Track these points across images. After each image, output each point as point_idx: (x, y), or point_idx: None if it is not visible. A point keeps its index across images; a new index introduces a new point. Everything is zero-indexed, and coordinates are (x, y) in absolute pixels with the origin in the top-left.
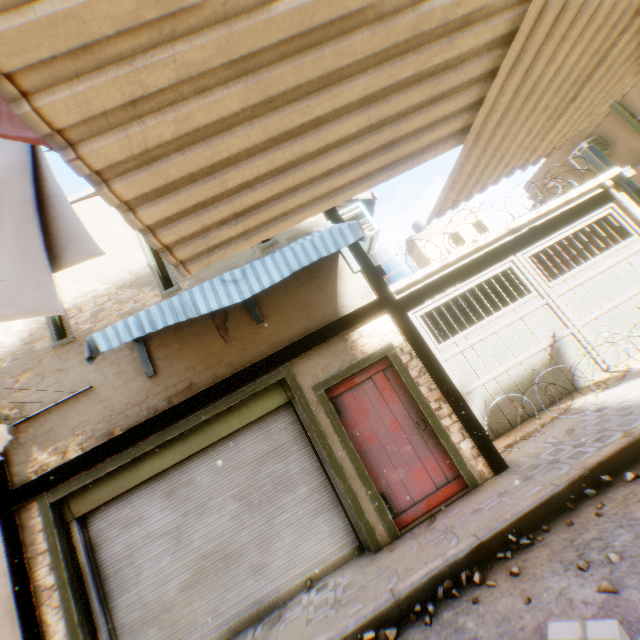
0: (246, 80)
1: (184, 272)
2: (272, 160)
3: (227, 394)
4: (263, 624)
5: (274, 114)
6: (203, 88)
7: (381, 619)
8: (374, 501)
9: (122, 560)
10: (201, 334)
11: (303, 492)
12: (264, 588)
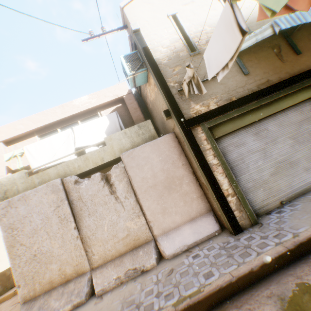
0: None
1: None
2: None
3: (289, 86)
4: None
5: None
6: None
7: None
8: None
9: (238, 161)
10: (267, 57)
11: None
12: None
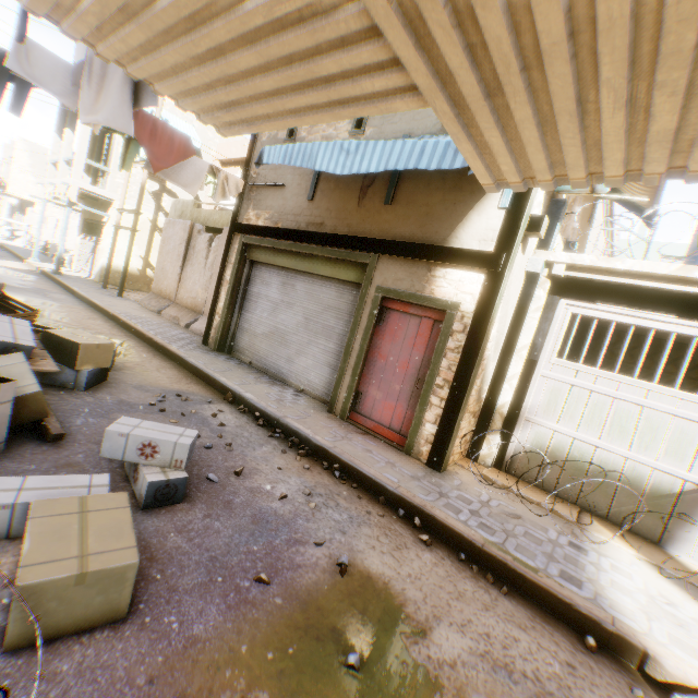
0: (136, 22)
1: (221, 134)
2: (206, 75)
3: (332, 247)
4: (270, 380)
5: (176, 44)
6: (121, 24)
7: (268, 417)
8: (349, 389)
9: (254, 297)
10: (350, 187)
11: (331, 347)
12: (286, 370)
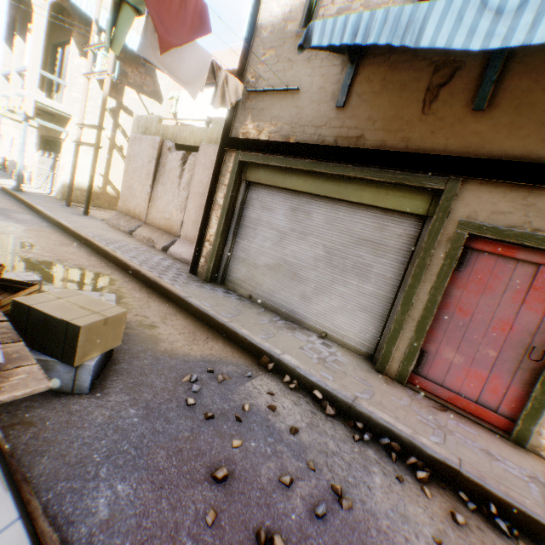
0: None
1: None
2: None
3: (379, 167)
4: (284, 323)
5: None
6: None
7: (332, 398)
8: (410, 348)
9: (251, 223)
10: (407, 88)
11: (368, 289)
12: (300, 310)
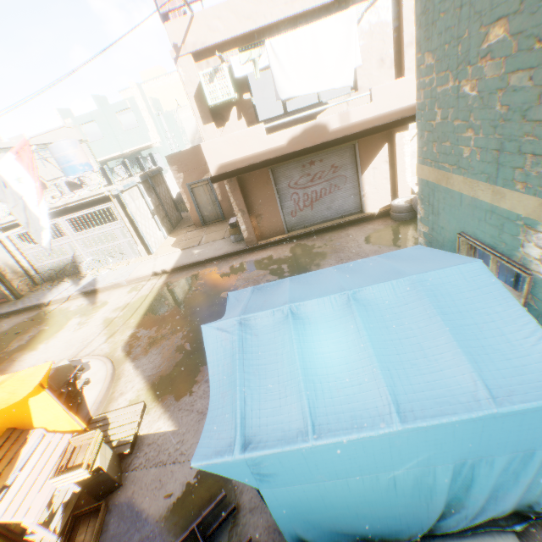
0: None
1: None
2: None
3: None
4: None
5: None
6: None
7: None
8: None
9: None
10: None
11: None
12: None
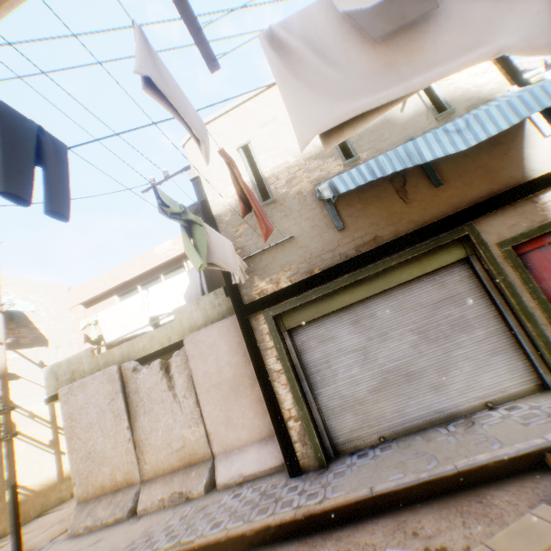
0: None
1: None
2: None
3: (410, 246)
4: (454, 426)
5: None
6: None
7: None
8: None
9: (321, 364)
10: (381, 196)
11: (479, 334)
12: (443, 403)
